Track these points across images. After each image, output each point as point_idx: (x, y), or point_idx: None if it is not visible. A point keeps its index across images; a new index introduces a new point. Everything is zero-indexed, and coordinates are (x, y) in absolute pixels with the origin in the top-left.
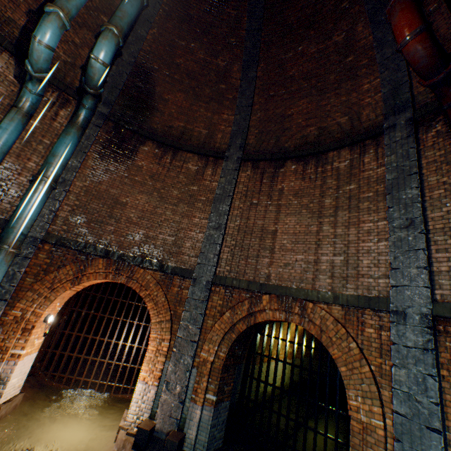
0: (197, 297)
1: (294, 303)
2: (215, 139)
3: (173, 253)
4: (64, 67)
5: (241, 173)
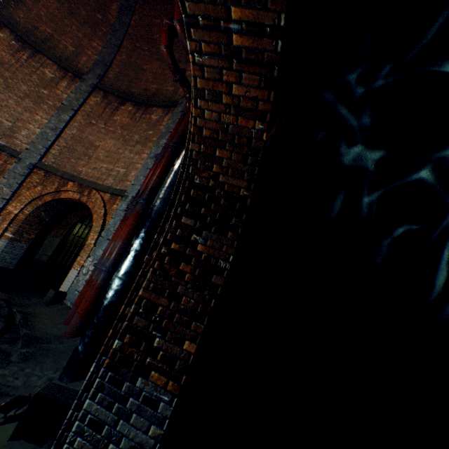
0: (18, 172)
1: (87, 189)
2: (80, 60)
3: (7, 135)
4: None
5: (92, 97)
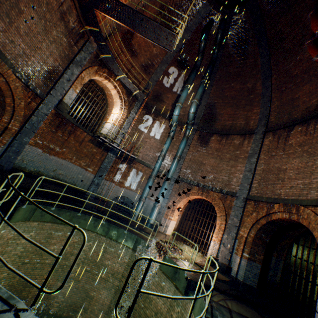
0: (238, 205)
1: (292, 207)
2: (249, 125)
3: (227, 184)
4: (181, 117)
5: (265, 139)
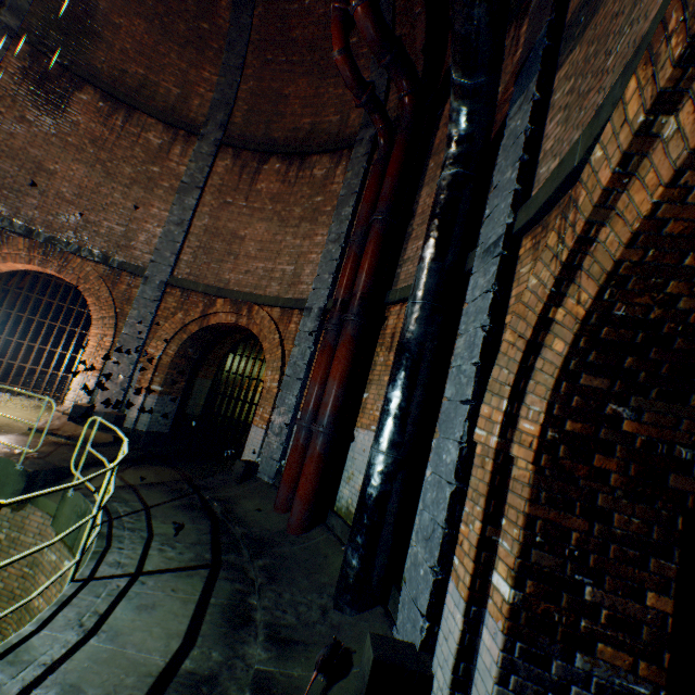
0: (149, 297)
1: (244, 307)
2: (190, 106)
3: (123, 247)
4: None
5: (219, 161)
